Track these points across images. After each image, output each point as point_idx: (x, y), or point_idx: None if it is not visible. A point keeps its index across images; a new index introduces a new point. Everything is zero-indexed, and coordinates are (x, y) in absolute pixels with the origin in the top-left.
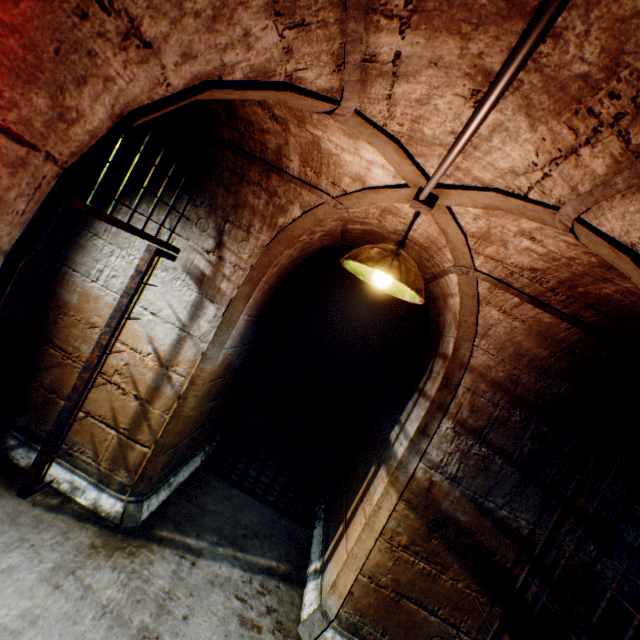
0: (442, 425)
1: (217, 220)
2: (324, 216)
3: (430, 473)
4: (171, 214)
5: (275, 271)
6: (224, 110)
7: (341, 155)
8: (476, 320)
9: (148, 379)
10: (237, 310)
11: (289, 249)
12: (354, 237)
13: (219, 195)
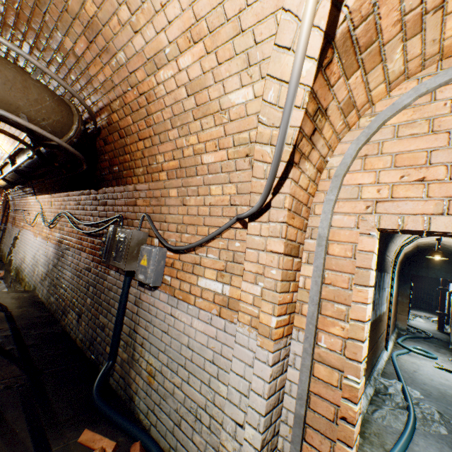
0: None
1: None
2: None
3: None
4: None
5: None
6: None
7: None
8: None
9: None
10: None
11: None
12: None
13: None
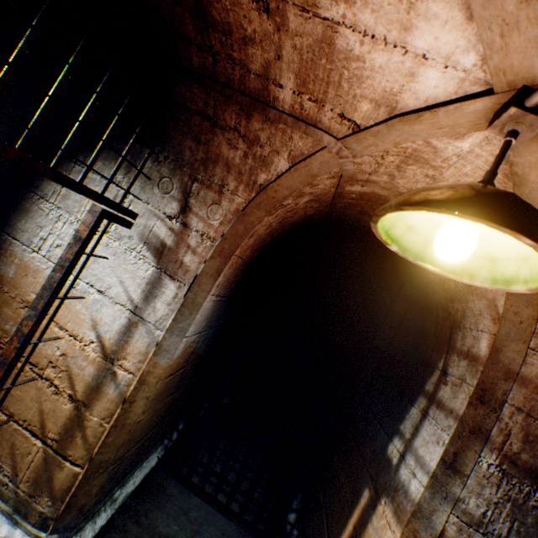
0: (481, 459)
1: (183, 179)
2: (320, 169)
3: (467, 532)
4: (129, 173)
5: (250, 243)
6: (192, 15)
7: (367, 55)
8: (537, 313)
9: (87, 375)
10: (203, 289)
11: (269, 215)
12: (345, 204)
13: (186, 147)
